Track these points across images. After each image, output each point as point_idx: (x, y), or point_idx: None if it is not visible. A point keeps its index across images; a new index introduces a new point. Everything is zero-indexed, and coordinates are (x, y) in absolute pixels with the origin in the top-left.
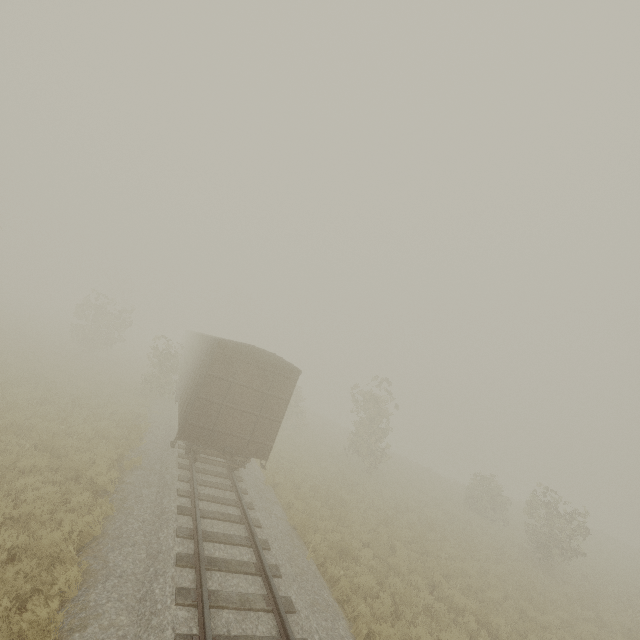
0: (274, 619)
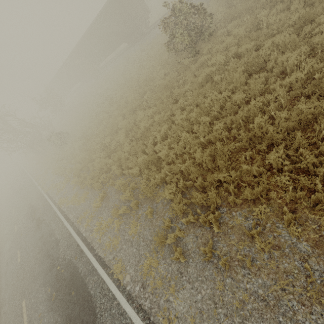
0: None
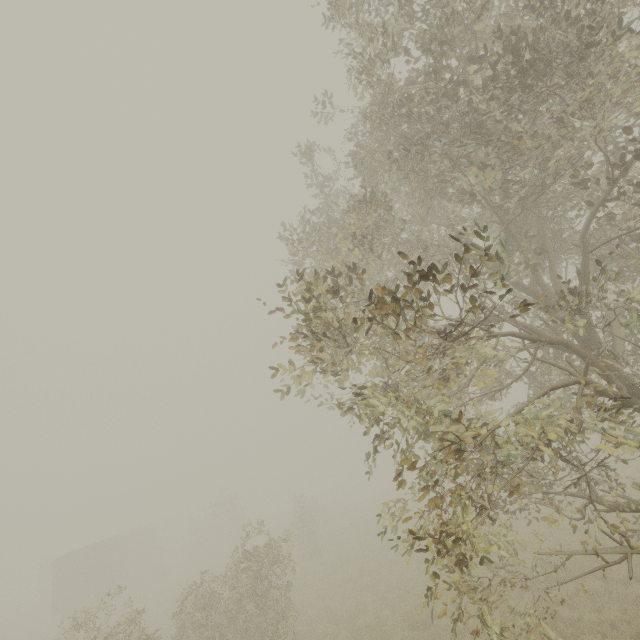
0: None
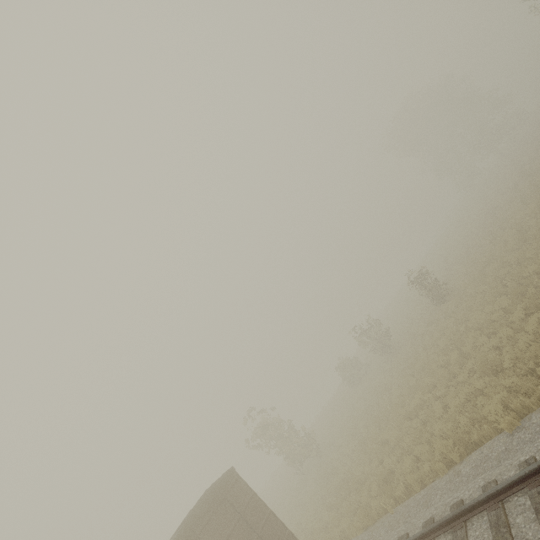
0: (440, 537)
